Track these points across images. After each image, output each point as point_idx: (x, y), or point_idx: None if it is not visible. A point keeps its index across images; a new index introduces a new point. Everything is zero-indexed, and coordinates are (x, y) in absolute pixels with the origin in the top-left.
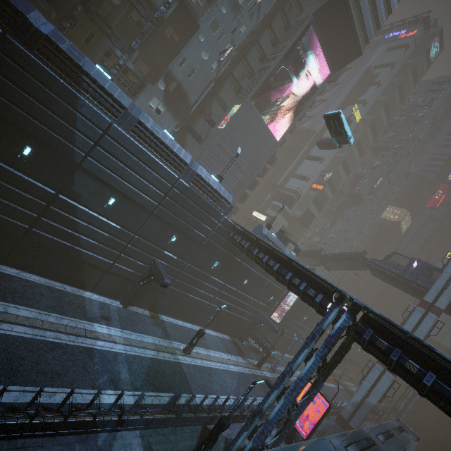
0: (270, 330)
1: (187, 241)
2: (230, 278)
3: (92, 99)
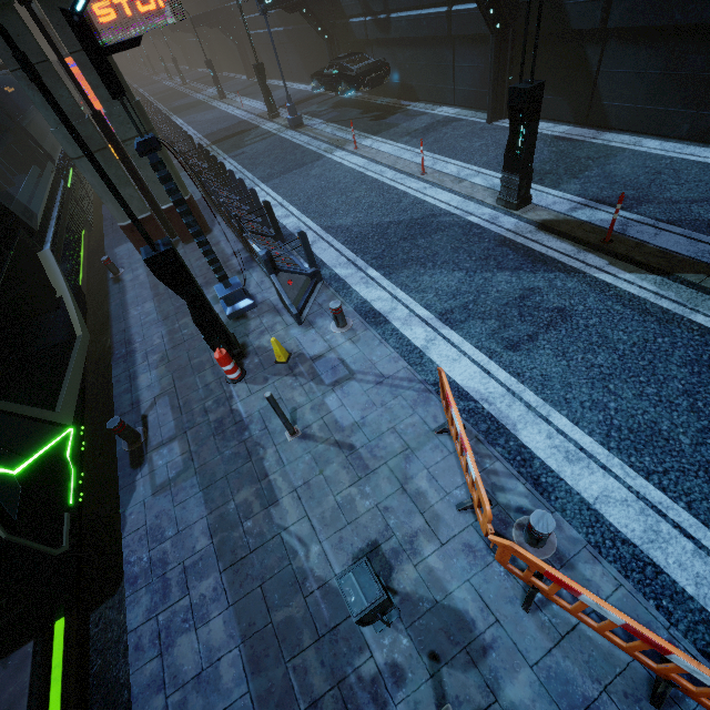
0: (386, 21)
1: None
2: None
3: None
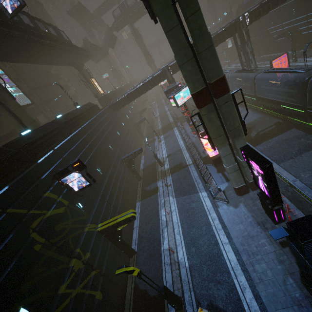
0: None
1: (299, 5)
2: None
3: (256, 2)
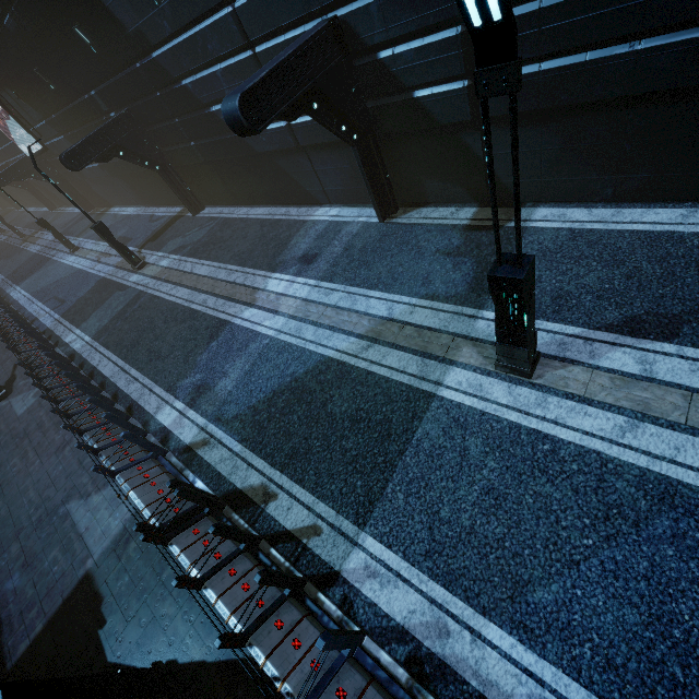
0: None
1: None
2: None
3: None
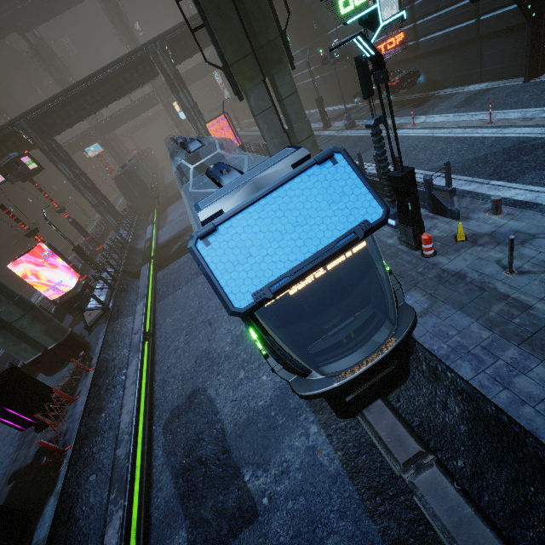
0: (415, 45)
1: None
2: (304, 37)
3: None
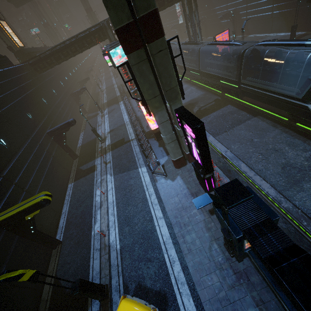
0: None
1: None
2: None
3: None
